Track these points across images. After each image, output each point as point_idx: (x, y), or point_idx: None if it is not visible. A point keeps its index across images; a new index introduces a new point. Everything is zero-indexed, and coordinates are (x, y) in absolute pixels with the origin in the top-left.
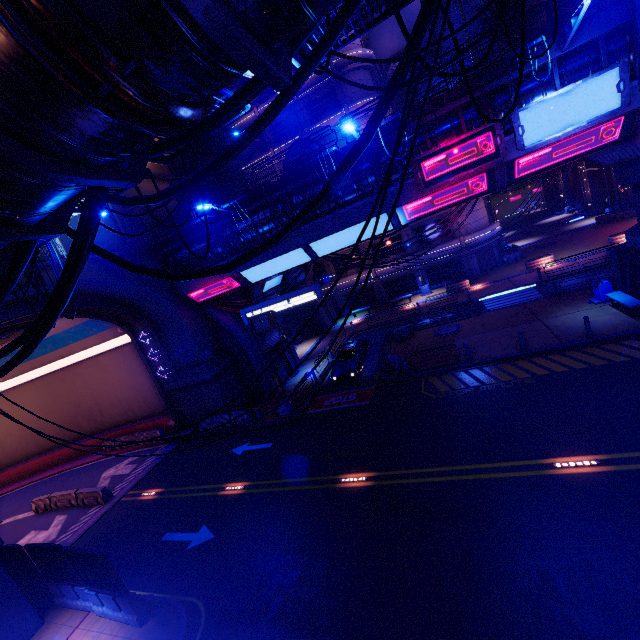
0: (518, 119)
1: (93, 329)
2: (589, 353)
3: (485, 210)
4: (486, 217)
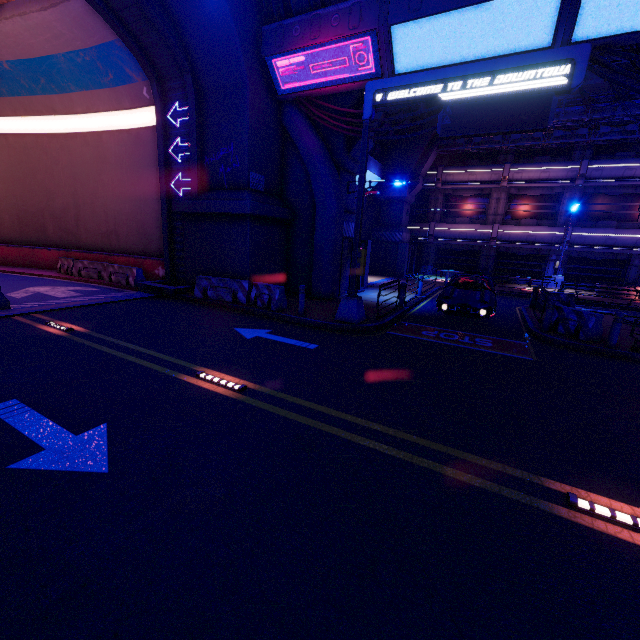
0: None
1: (109, 74)
2: None
3: None
4: None
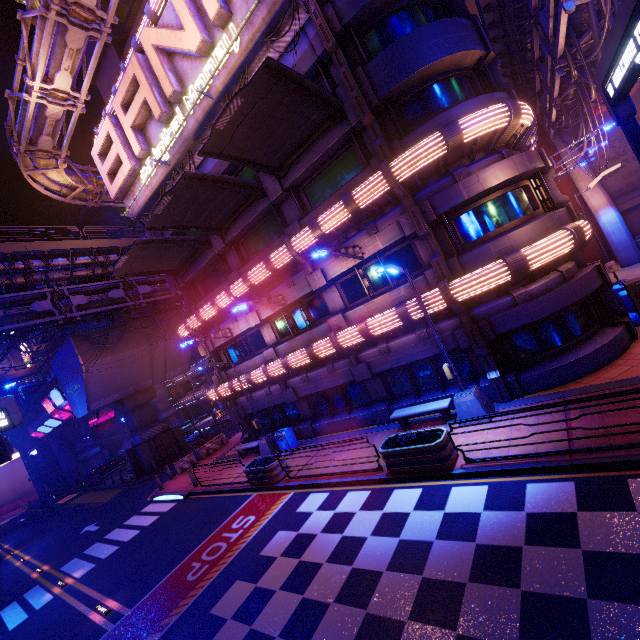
0: (50, 398)
1: None
2: (99, 494)
3: None
4: None
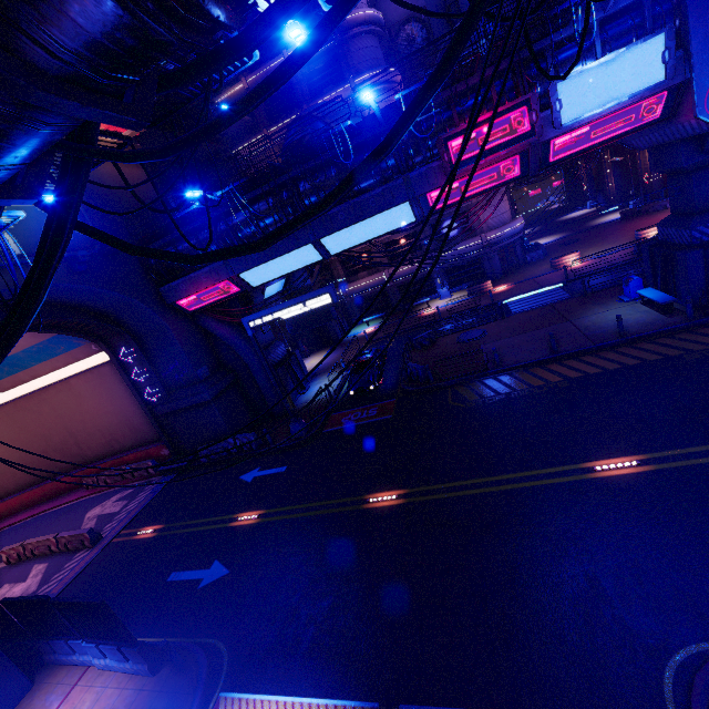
0: (556, 92)
1: (60, 347)
2: (622, 353)
3: (507, 203)
4: (509, 211)
